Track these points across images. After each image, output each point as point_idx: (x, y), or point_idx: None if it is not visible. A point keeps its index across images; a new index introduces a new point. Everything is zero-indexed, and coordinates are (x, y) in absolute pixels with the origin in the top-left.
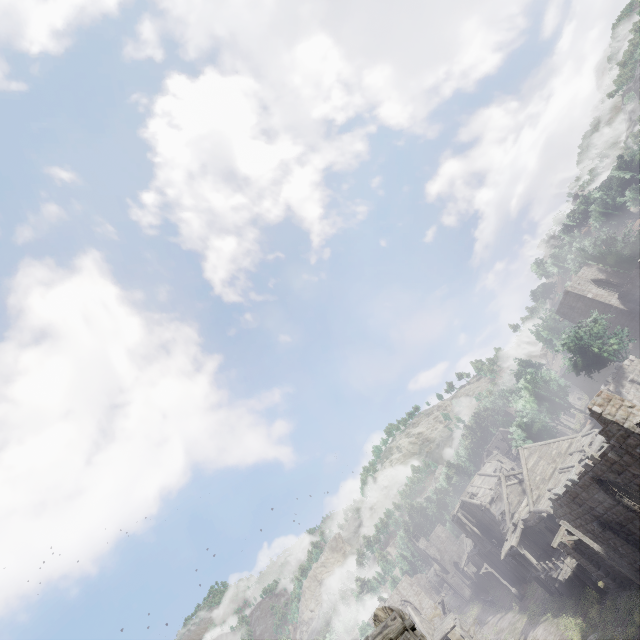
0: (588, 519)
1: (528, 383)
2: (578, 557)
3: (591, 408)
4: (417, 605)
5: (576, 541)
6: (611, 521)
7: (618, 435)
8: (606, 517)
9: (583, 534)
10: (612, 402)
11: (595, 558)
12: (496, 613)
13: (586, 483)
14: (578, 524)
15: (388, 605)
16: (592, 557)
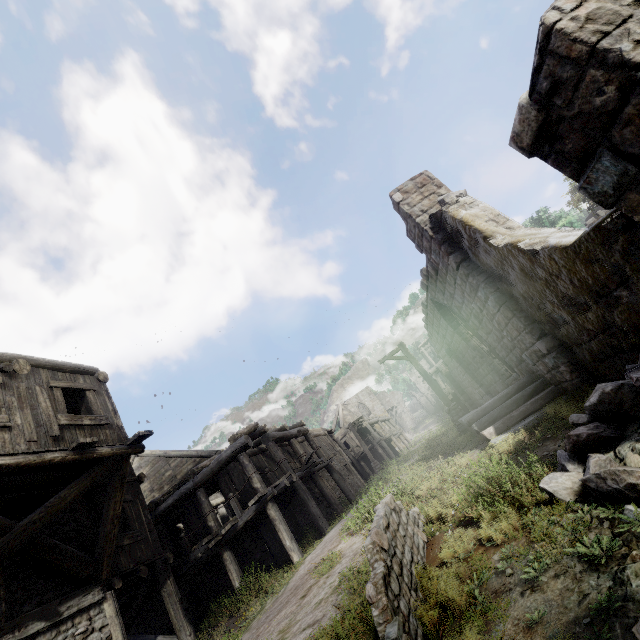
0: (446, 348)
1: (531, 223)
2: (450, 383)
3: (392, 195)
4: (370, 408)
5: (449, 370)
6: (456, 350)
7: (417, 236)
8: (453, 346)
9: (449, 363)
10: (424, 188)
11: (461, 386)
12: (436, 423)
13: (431, 307)
14: (444, 353)
15: (347, 404)
16: (460, 385)
